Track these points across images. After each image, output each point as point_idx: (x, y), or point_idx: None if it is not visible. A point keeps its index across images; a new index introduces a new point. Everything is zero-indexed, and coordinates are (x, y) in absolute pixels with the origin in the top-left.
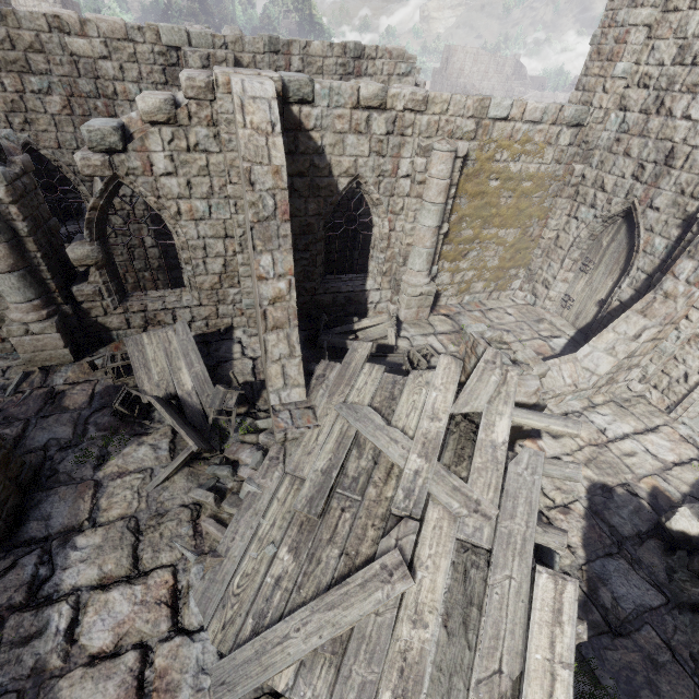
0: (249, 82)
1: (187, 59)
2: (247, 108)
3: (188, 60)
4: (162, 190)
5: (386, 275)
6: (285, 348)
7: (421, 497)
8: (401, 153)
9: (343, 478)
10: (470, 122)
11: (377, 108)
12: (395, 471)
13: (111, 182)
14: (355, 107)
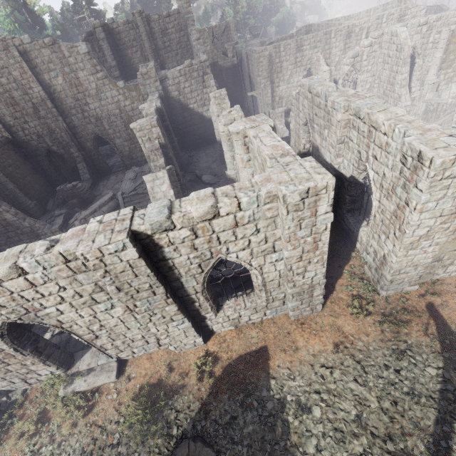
0: (400, 29)
1: (355, 31)
2: (401, 35)
3: (355, 31)
4: (362, 65)
5: (418, 80)
6: (405, 92)
7: (454, 104)
8: (430, 36)
9: (430, 110)
10: (455, 19)
11: (424, 25)
12: (444, 105)
13: (351, 66)
14: (418, 27)
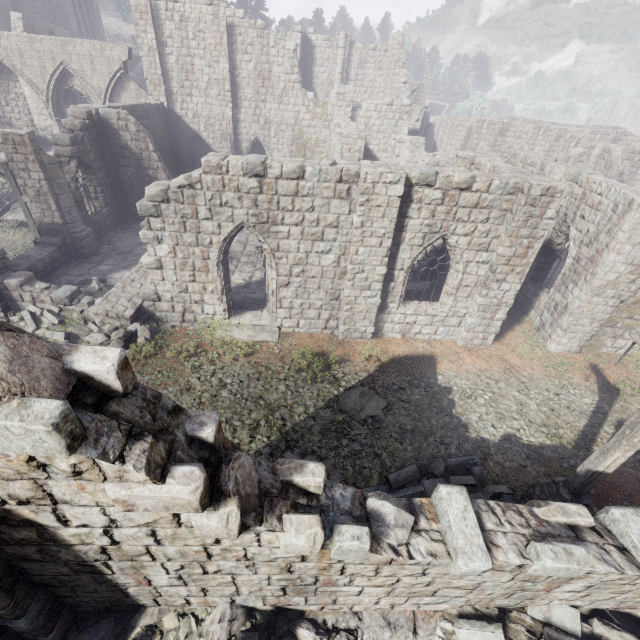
0: (614, 148)
1: (565, 136)
2: (613, 153)
3: (565, 136)
4: None
5: None
6: None
7: None
8: None
9: None
10: None
11: (638, 154)
12: None
13: None
14: (631, 153)
